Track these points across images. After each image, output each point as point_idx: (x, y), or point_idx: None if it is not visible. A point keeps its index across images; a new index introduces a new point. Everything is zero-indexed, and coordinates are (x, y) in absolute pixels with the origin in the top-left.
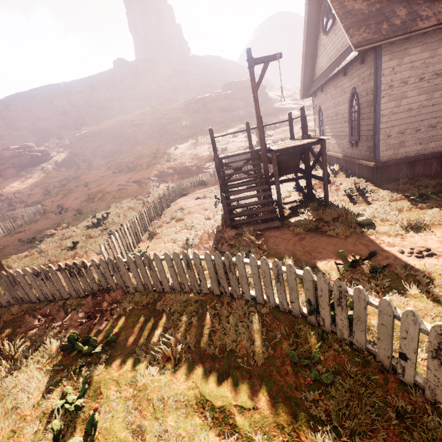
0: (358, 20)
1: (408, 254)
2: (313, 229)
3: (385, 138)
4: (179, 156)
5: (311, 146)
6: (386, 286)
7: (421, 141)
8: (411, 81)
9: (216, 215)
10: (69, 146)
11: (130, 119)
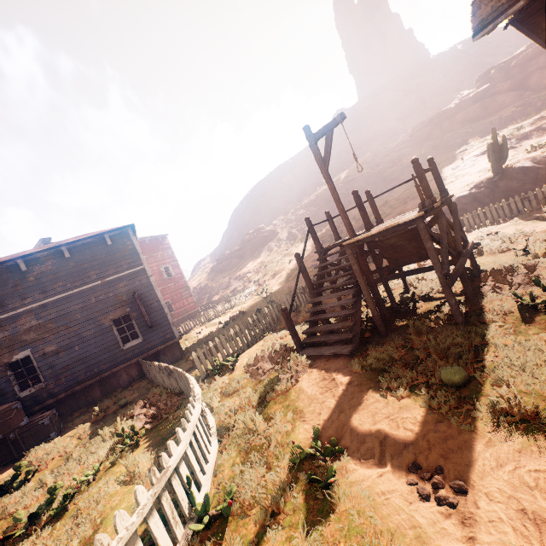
0: None
1: (417, 478)
2: (378, 371)
3: None
4: (383, 214)
5: (398, 230)
6: (303, 513)
7: None
8: None
9: None
10: (290, 220)
11: (345, 176)
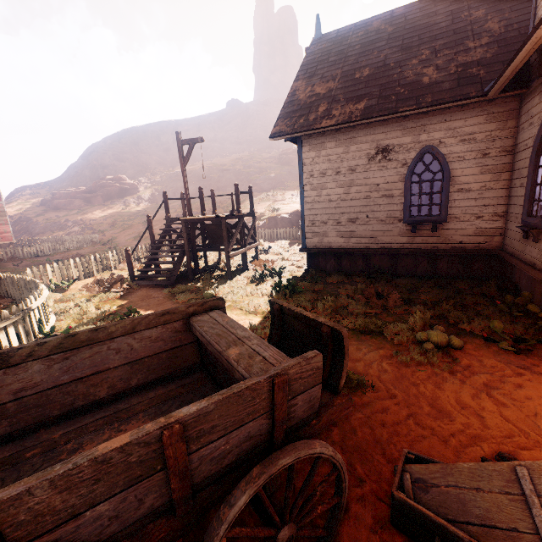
0: (291, 111)
1: None
2: (177, 293)
3: (310, 225)
4: None
5: (213, 220)
6: None
7: (343, 234)
8: (329, 173)
9: None
10: (158, 182)
11: (221, 163)
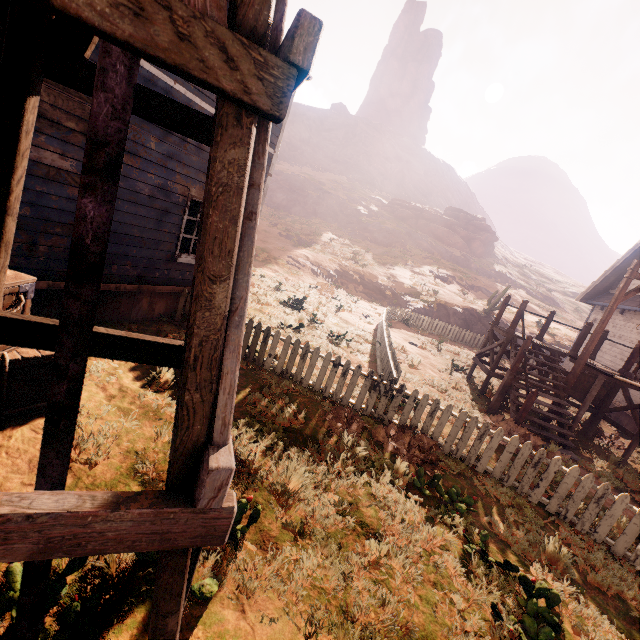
0: None
1: None
2: (622, 490)
3: None
4: (370, 264)
5: None
6: None
7: None
8: None
9: (462, 389)
10: None
11: (319, 180)
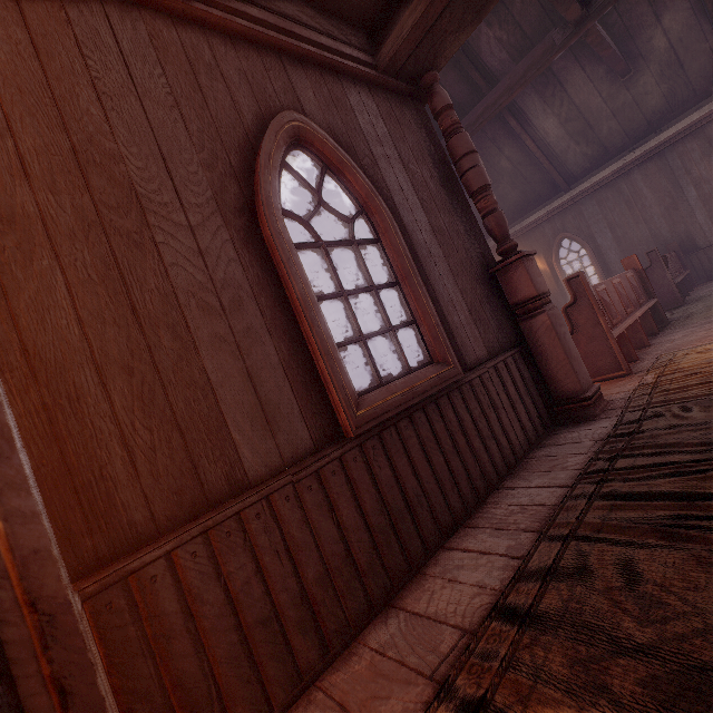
0: None
1: None
2: None
3: None
4: None
5: None
6: None
7: None
8: None
9: None
10: None
11: None
